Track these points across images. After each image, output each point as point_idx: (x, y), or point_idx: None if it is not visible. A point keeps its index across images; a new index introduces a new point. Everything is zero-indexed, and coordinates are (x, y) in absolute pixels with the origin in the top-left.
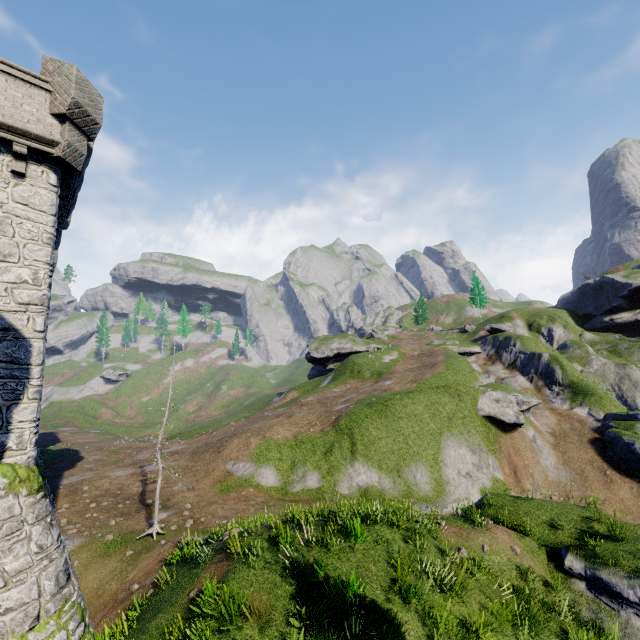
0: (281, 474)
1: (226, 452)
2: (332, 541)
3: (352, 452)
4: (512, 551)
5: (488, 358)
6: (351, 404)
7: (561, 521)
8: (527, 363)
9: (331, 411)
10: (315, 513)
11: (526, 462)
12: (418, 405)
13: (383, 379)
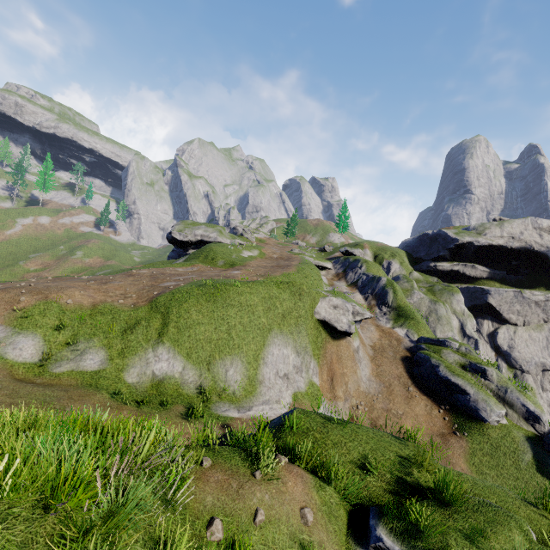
0: (49, 347)
1: None
2: None
3: (160, 334)
4: (301, 518)
5: (336, 275)
6: (183, 283)
7: (377, 463)
8: (367, 284)
9: (157, 286)
10: None
11: (345, 370)
12: (255, 296)
13: (233, 269)
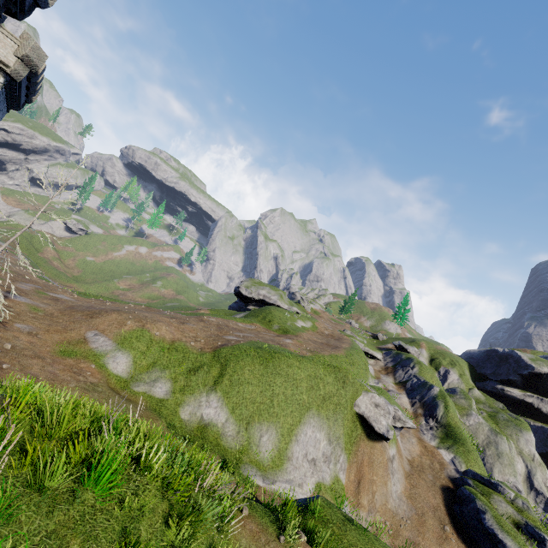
0: (135, 367)
1: (97, 320)
2: (57, 470)
3: (215, 382)
4: None
5: (385, 368)
6: (243, 340)
7: None
8: (416, 388)
9: (222, 337)
10: (90, 419)
11: (374, 477)
12: (302, 371)
13: (286, 336)
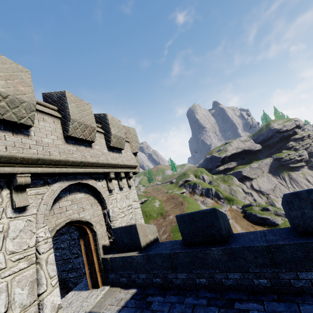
0: None
1: None
2: None
3: None
4: None
5: (190, 193)
6: (169, 233)
7: None
8: (207, 192)
9: (162, 240)
10: None
11: (235, 232)
12: None
13: (166, 216)
